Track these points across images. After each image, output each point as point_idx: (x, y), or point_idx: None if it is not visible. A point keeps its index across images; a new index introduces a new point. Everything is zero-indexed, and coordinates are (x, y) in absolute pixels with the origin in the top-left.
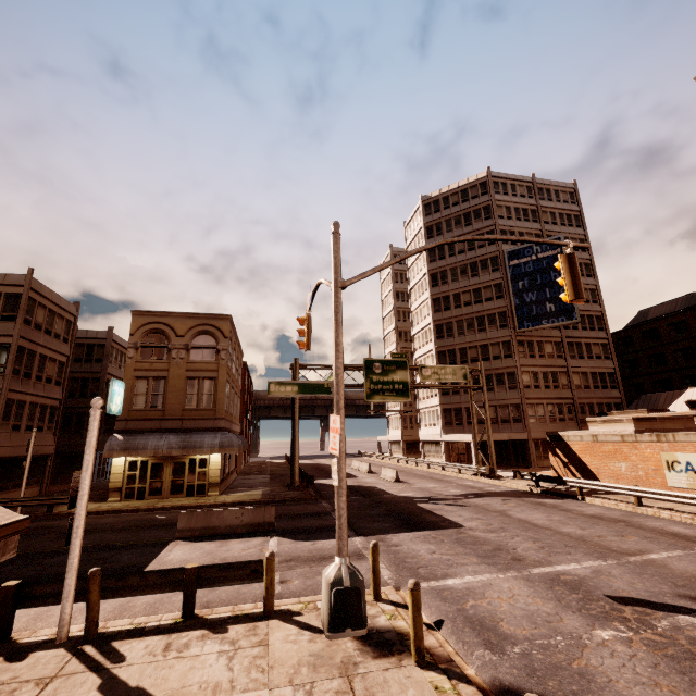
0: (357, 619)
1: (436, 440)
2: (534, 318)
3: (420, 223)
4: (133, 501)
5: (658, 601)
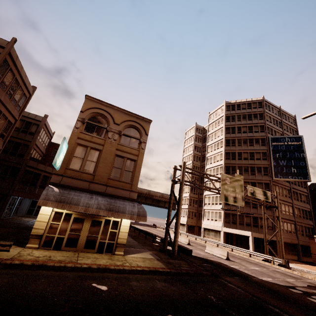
0: None
1: (216, 229)
2: (284, 174)
3: (222, 114)
4: (51, 251)
5: None
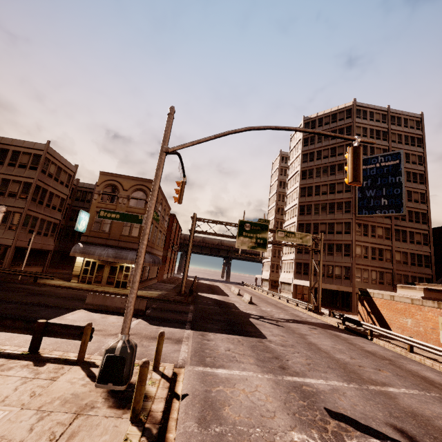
0: (118, 378)
1: (289, 282)
2: (371, 208)
3: (300, 135)
4: (84, 284)
5: (364, 423)
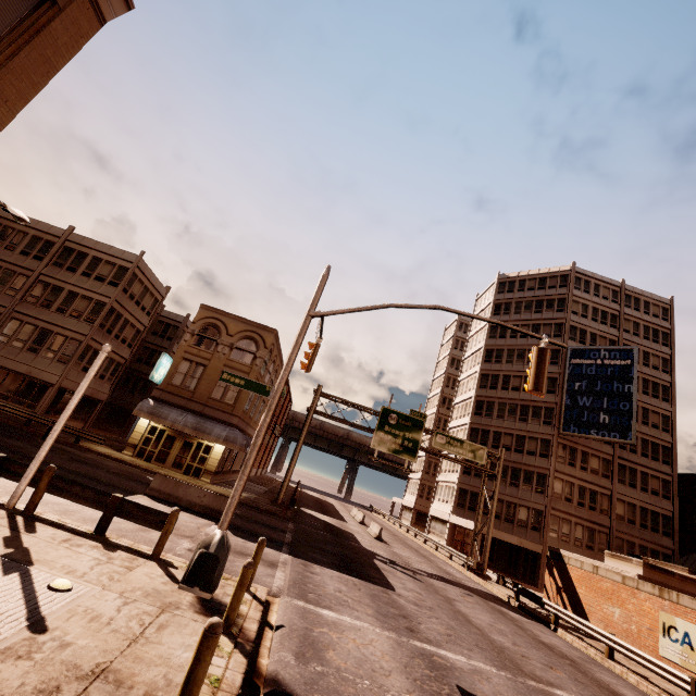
0: (207, 583)
1: (444, 519)
2: (583, 424)
3: (491, 298)
4: (140, 460)
5: None
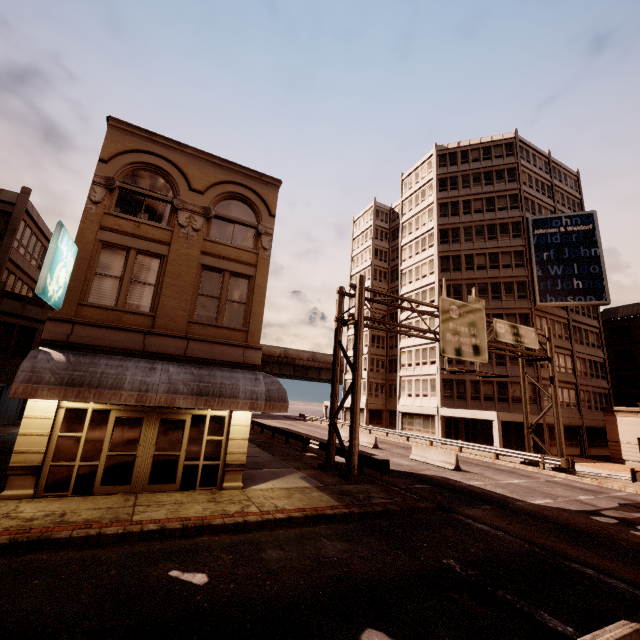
0: None
1: (426, 413)
2: (559, 292)
3: (429, 174)
4: (66, 500)
5: None
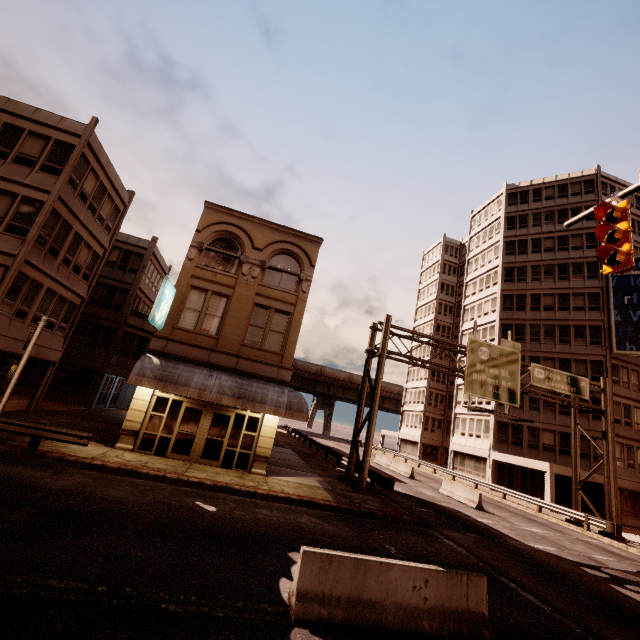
0: None
1: (478, 455)
2: None
3: (498, 212)
4: (150, 456)
5: None
